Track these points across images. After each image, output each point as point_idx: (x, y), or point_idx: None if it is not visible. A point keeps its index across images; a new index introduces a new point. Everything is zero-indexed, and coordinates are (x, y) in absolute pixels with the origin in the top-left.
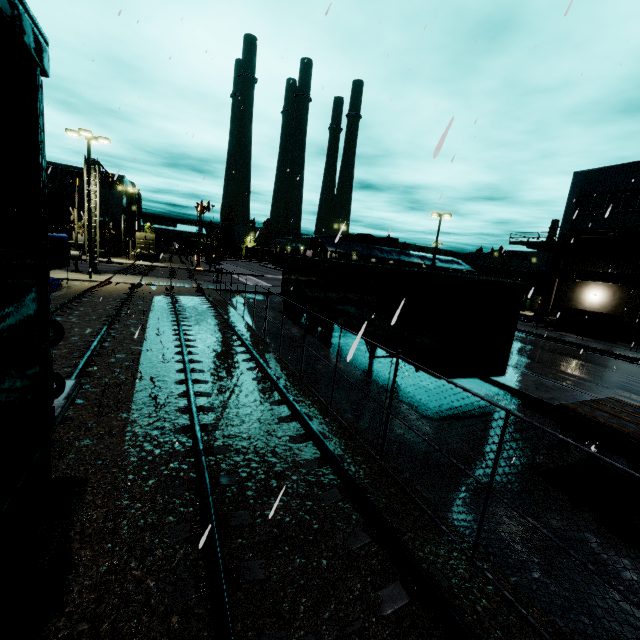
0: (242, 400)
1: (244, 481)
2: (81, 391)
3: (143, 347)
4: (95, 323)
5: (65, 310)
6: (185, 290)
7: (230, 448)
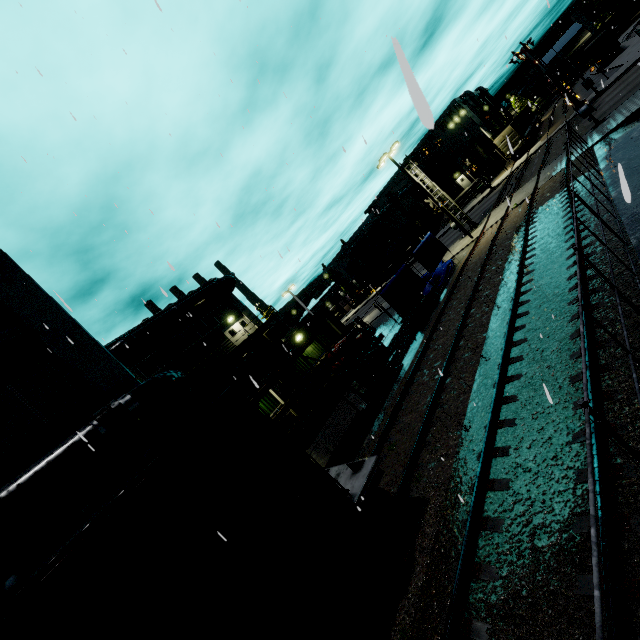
0: (544, 403)
1: (507, 530)
2: (438, 410)
3: (487, 331)
4: (461, 313)
5: (448, 305)
6: (548, 188)
7: (510, 482)
